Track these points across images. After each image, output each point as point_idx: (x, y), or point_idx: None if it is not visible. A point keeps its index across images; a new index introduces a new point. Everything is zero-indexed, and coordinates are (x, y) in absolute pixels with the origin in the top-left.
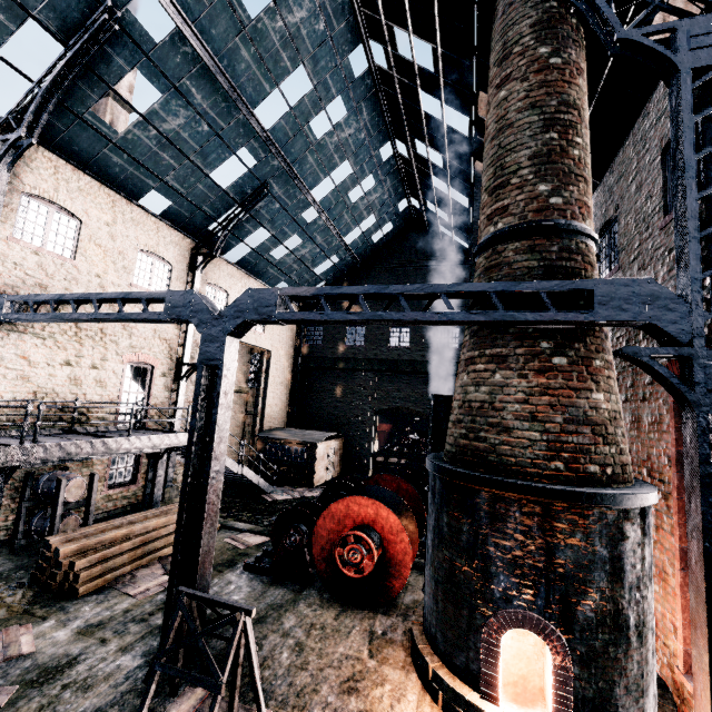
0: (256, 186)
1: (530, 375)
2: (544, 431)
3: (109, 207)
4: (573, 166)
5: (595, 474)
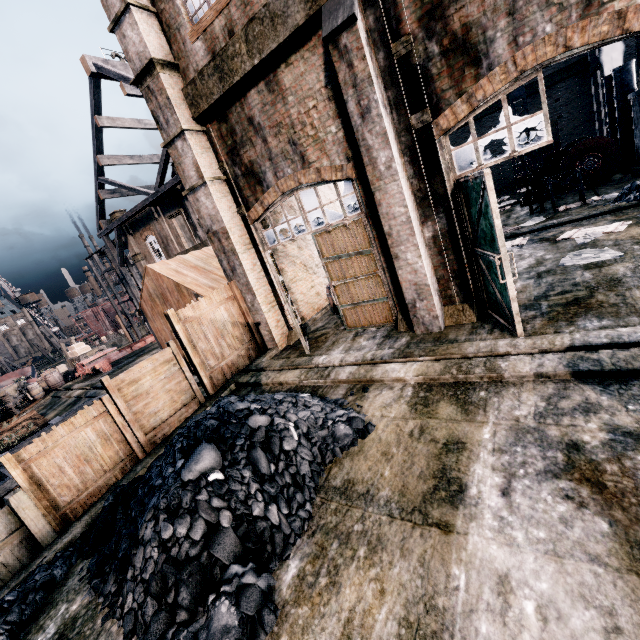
0: None
1: None
2: None
3: None
4: None
5: None
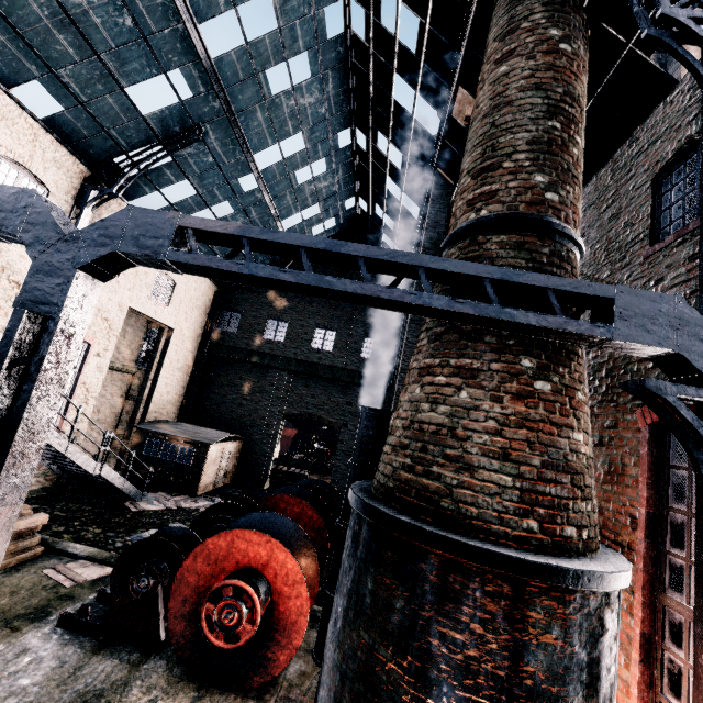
0: (187, 125)
1: (505, 399)
2: (518, 475)
3: None
4: (572, 164)
5: (572, 539)
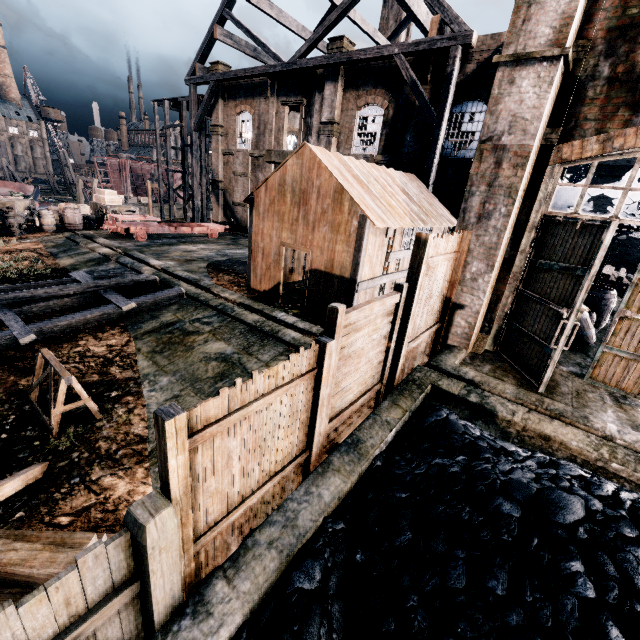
0: None
1: None
2: None
3: None
4: None
5: None
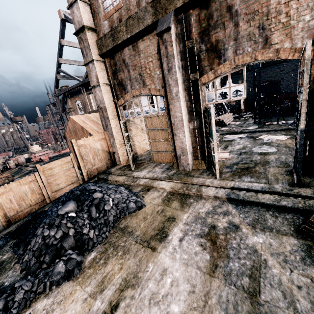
0: None
1: None
2: None
3: None
4: None
5: None
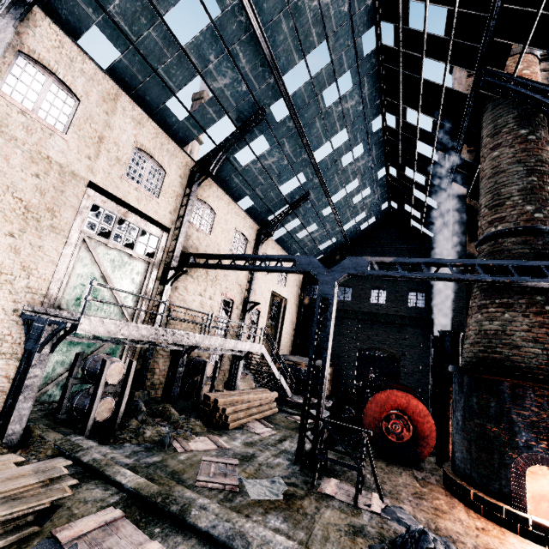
0: (301, 194)
1: (530, 315)
2: (544, 348)
3: (226, 206)
4: (548, 196)
5: None
